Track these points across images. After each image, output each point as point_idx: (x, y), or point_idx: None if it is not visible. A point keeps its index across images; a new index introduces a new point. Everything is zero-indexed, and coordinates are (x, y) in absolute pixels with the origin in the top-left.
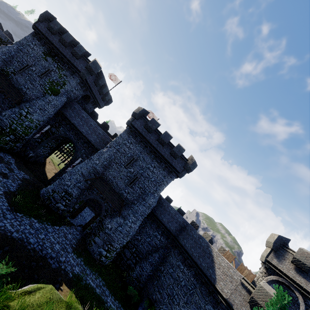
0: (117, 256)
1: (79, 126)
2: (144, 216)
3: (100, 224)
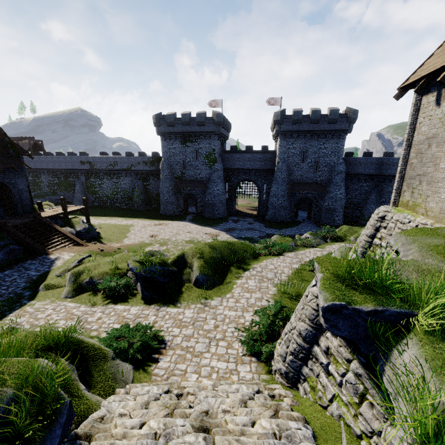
0: (343, 217)
1: (242, 166)
2: (343, 180)
3: (318, 208)
